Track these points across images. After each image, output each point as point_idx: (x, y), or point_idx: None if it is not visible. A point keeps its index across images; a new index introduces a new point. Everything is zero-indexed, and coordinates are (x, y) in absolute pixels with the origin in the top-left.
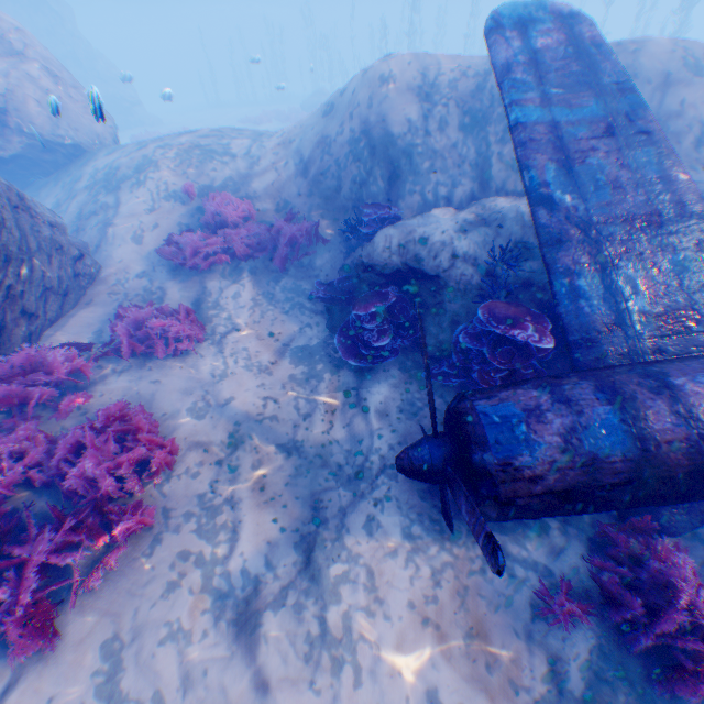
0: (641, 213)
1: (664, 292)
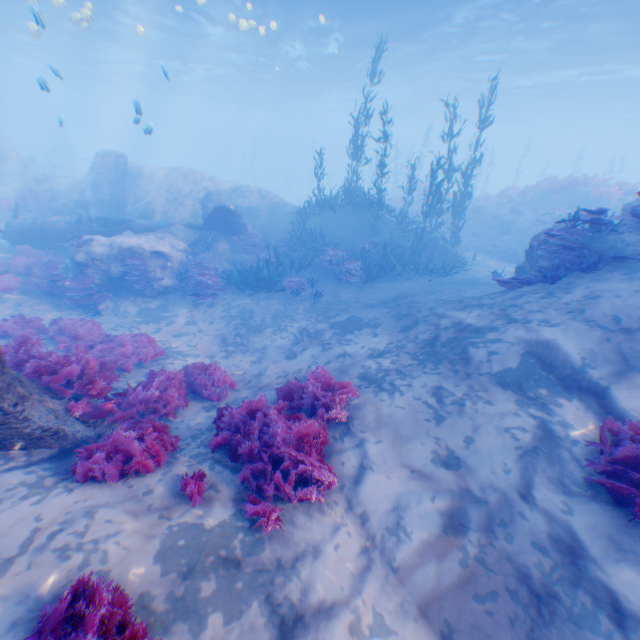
0: (107, 201)
1: (101, 217)
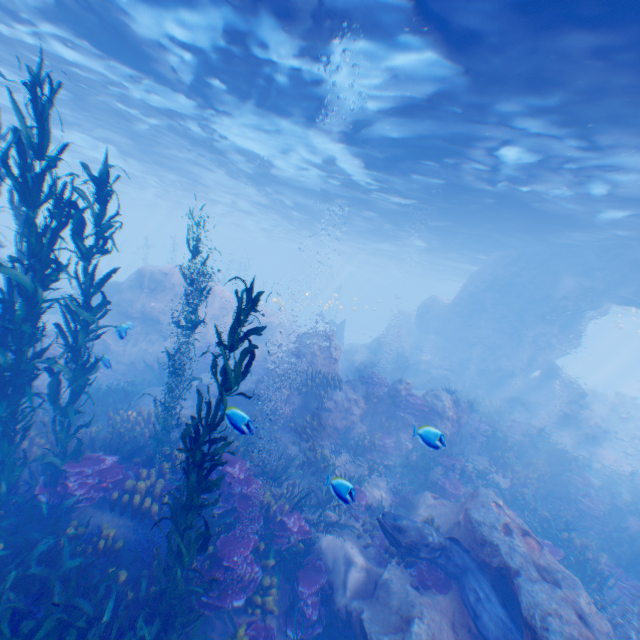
0: None
1: None
